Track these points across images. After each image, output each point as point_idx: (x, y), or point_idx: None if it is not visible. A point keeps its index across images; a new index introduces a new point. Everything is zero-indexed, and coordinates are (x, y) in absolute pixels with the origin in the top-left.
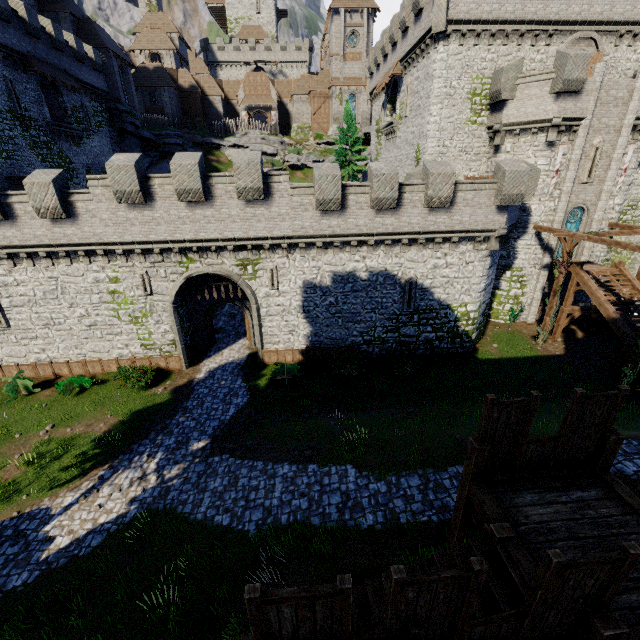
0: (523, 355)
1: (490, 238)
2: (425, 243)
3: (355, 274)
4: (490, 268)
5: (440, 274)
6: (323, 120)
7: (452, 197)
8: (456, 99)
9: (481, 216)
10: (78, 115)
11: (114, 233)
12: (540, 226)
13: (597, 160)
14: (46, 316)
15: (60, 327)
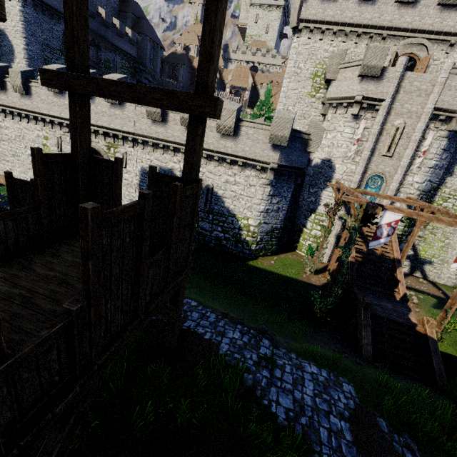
0: (284, 274)
1: (268, 170)
2: (221, 161)
3: (173, 171)
4: (273, 196)
5: (230, 188)
6: (276, 102)
7: (238, 130)
8: (301, 77)
9: (259, 149)
10: (109, 65)
11: (46, 108)
12: (337, 181)
13: (397, 138)
14: (14, 150)
15: (19, 158)
